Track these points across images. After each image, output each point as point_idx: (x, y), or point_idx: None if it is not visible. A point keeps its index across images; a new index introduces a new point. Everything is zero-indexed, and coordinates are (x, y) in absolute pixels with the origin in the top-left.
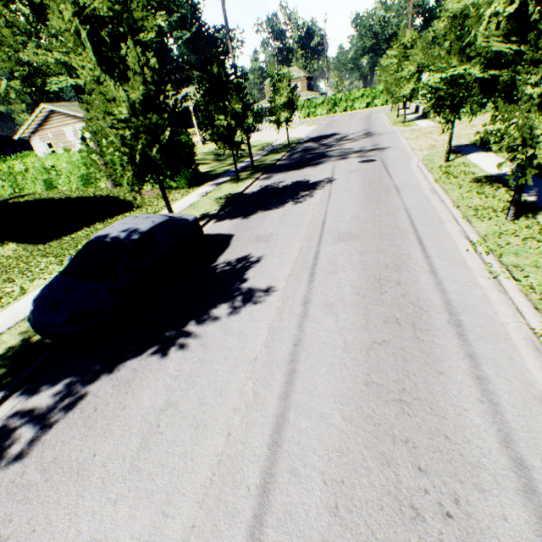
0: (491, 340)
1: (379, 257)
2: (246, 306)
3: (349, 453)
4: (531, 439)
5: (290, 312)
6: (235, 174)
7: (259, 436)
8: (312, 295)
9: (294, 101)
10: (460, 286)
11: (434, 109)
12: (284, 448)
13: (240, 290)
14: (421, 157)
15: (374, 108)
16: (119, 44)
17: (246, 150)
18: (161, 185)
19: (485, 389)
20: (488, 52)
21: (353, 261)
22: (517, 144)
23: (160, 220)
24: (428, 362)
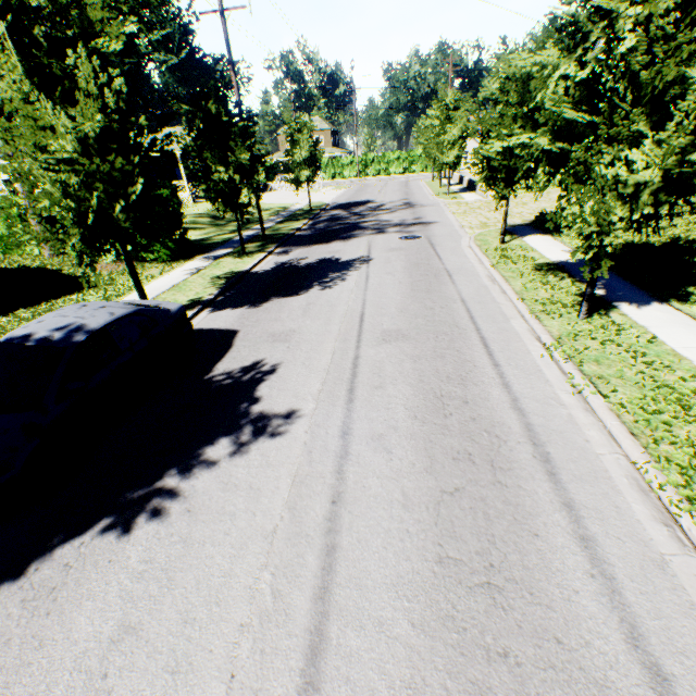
0: (589, 481)
1: (438, 364)
2: (257, 441)
3: (426, 688)
4: (662, 629)
5: (323, 450)
6: (239, 244)
7: (283, 675)
8: (353, 422)
9: (317, 157)
10: (540, 405)
11: (486, 182)
12: (324, 693)
13: (249, 415)
14: (473, 237)
15: (412, 175)
16: (64, 51)
17: (255, 214)
18: (128, 258)
19: (594, 556)
20: (558, 120)
21: (405, 370)
22: (591, 230)
23: (123, 312)
24: (518, 519)
